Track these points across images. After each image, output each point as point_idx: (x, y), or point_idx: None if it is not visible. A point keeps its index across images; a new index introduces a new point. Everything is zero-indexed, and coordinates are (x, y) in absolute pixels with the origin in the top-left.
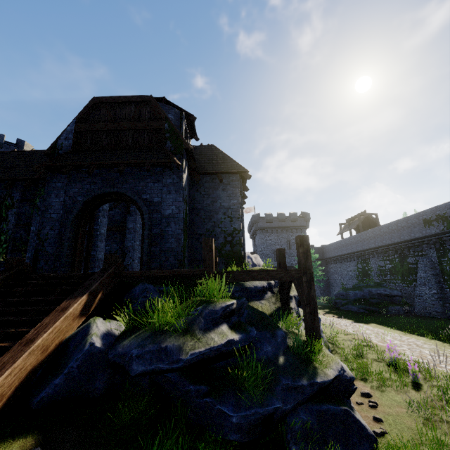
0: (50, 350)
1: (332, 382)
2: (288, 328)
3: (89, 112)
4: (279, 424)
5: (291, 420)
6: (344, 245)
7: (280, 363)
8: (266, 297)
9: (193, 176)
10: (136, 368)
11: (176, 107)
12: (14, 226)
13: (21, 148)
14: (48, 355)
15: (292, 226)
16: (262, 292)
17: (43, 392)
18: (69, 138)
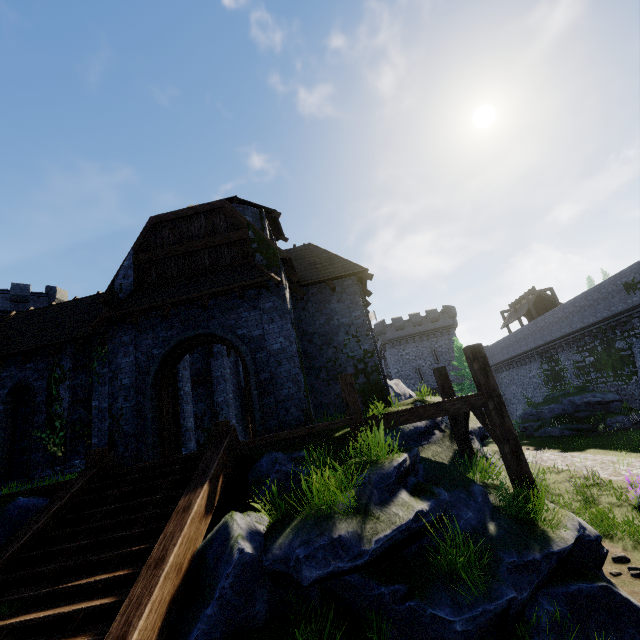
0: (184, 569)
1: (572, 548)
2: (484, 480)
3: (148, 237)
4: (517, 623)
5: (532, 614)
6: (516, 341)
7: (492, 532)
8: (435, 440)
9: (295, 291)
10: (309, 574)
11: (252, 206)
12: (69, 404)
13: (53, 297)
14: (183, 577)
15: (433, 328)
16: (427, 433)
17: (195, 630)
18: (128, 275)
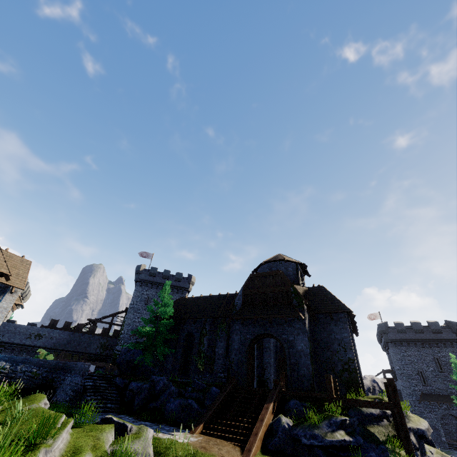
0: (267, 426)
1: None
2: (393, 448)
3: (249, 283)
4: None
5: None
6: None
7: None
8: (383, 424)
9: (311, 316)
10: (304, 440)
11: (292, 262)
12: (207, 347)
13: (190, 280)
14: (267, 428)
15: (435, 338)
16: (378, 419)
17: (272, 442)
18: (240, 299)
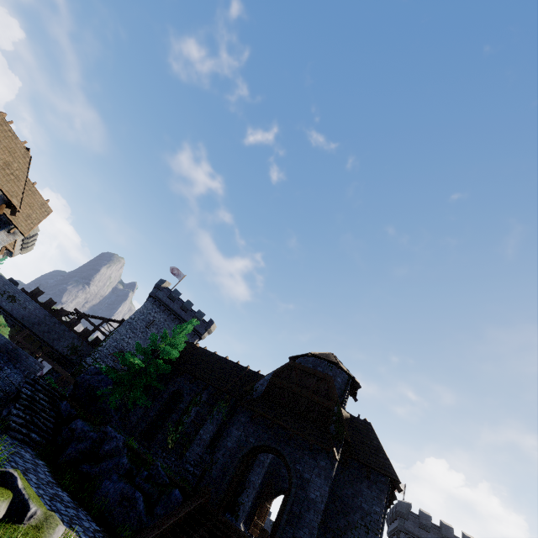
0: None
1: None
2: None
3: (284, 370)
4: None
5: None
6: None
7: None
8: None
9: (342, 458)
10: None
11: (346, 373)
12: (191, 421)
13: (209, 326)
14: None
15: None
16: None
17: None
18: (264, 384)
